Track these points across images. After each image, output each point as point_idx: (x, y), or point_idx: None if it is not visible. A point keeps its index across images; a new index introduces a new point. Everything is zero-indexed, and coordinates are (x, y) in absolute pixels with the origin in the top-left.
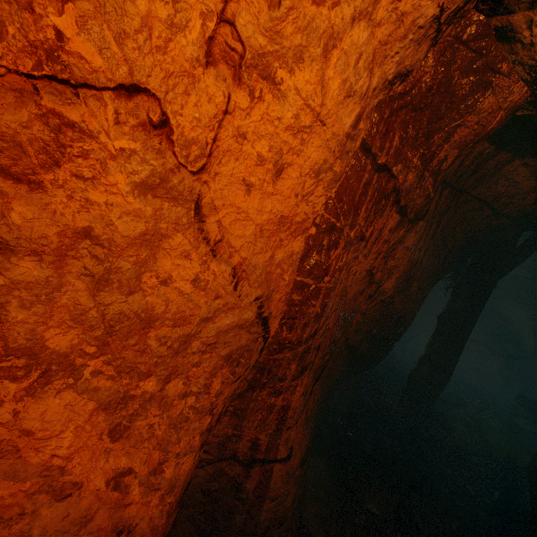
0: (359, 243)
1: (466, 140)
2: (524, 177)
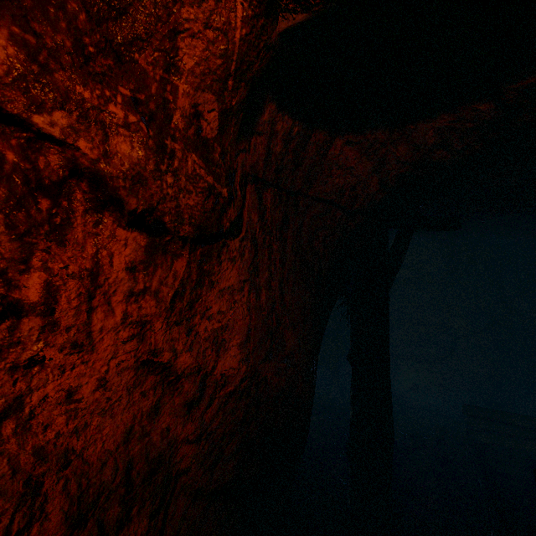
0: (3, 327)
1: (213, 68)
2: (356, 159)
